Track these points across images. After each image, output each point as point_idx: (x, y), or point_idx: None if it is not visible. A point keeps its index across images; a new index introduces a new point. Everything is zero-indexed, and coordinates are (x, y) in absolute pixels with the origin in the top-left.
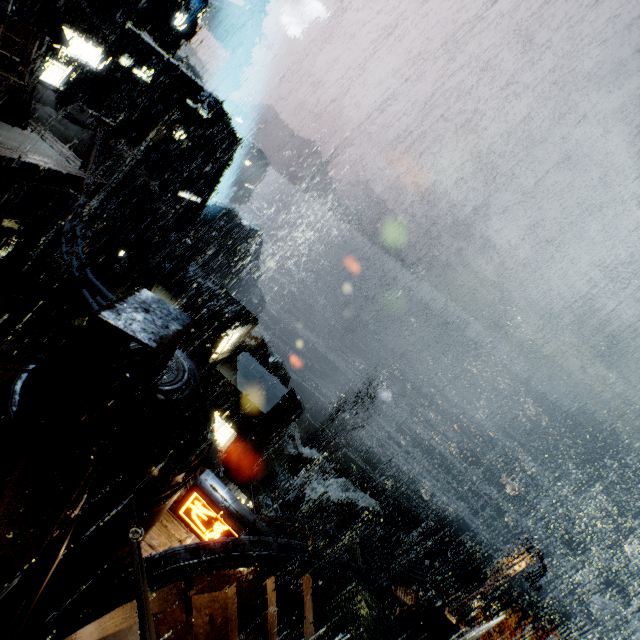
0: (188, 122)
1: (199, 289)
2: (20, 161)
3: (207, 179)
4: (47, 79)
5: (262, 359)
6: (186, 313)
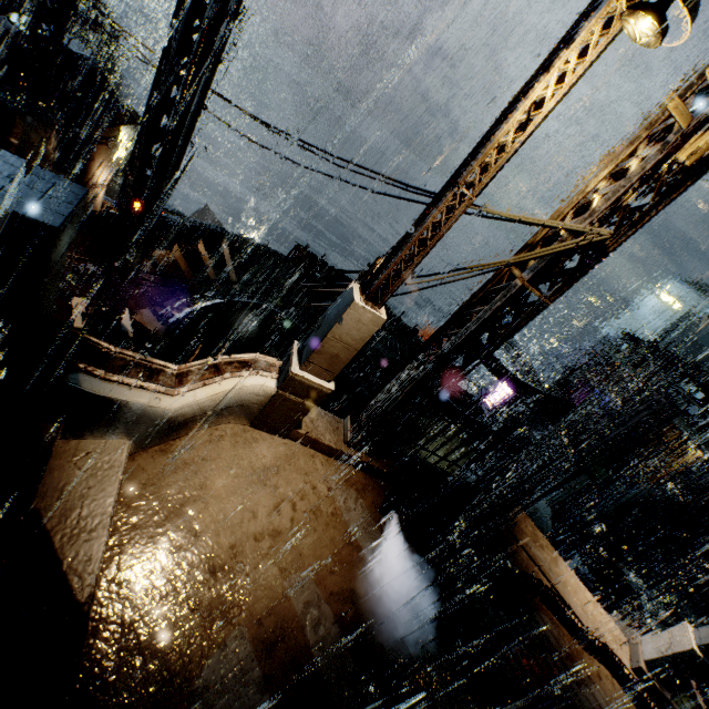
0: None
1: None
2: None
3: None
4: None
5: None
6: None
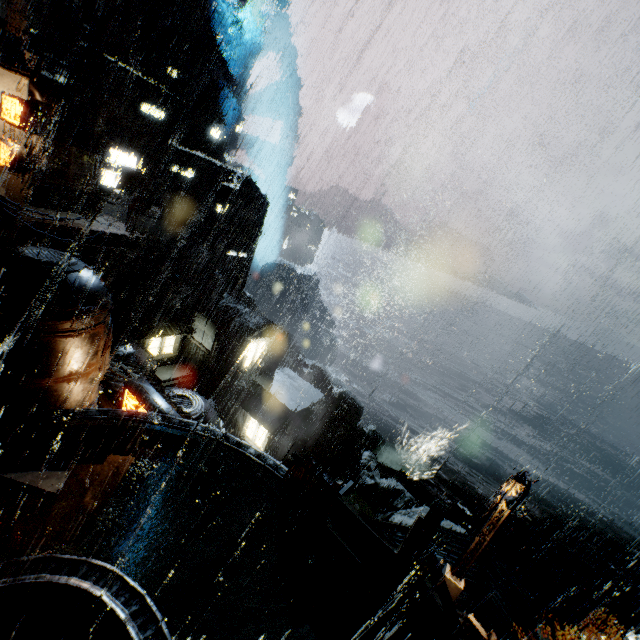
0: (224, 197)
1: (229, 311)
2: (80, 229)
3: (249, 237)
4: (106, 183)
5: (321, 385)
6: (217, 330)
